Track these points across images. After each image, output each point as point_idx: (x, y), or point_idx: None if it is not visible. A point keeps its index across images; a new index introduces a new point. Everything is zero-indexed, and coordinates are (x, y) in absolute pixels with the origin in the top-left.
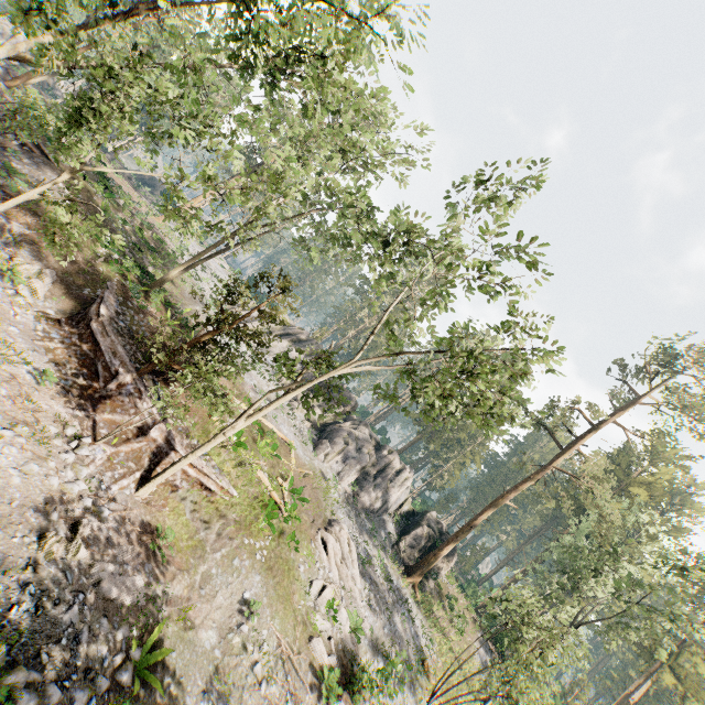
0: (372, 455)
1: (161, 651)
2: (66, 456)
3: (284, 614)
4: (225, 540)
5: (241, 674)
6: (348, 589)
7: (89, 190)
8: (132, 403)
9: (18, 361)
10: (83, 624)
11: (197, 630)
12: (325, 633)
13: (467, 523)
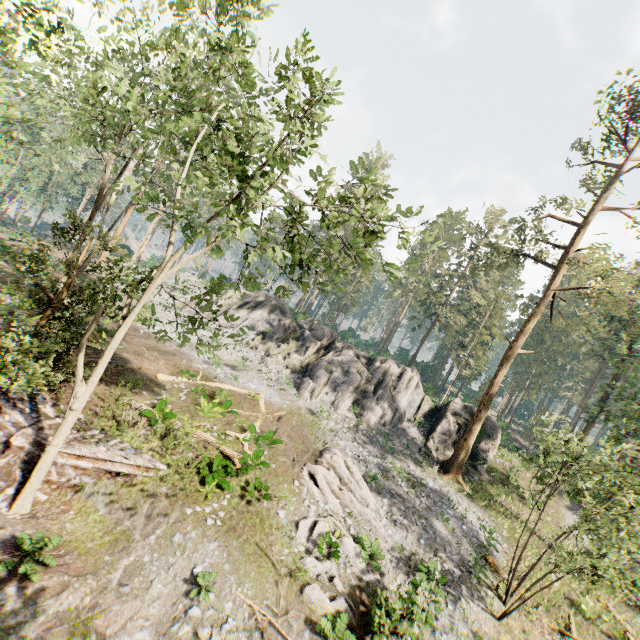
0: (363, 372)
1: None
2: None
3: (259, 573)
4: (157, 519)
5: None
6: (357, 514)
7: None
8: None
9: None
10: None
11: (112, 639)
12: (324, 576)
13: (485, 393)
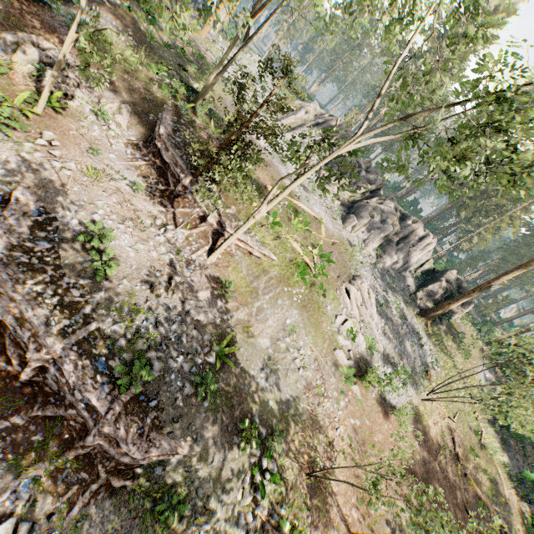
0: (396, 225)
1: (231, 348)
2: (158, 238)
3: (315, 334)
4: (270, 288)
5: (286, 363)
6: (366, 322)
7: (136, 21)
8: (194, 199)
9: (118, 178)
10: (182, 332)
11: (256, 338)
12: (345, 348)
13: (487, 282)
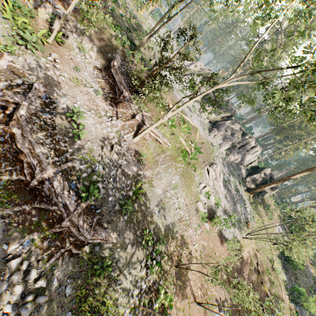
0: (239, 138)
1: (141, 190)
2: (108, 123)
3: (187, 191)
4: (165, 161)
5: (170, 205)
6: (216, 190)
7: None
8: (129, 105)
9: (89, 86)
10: (116, 176)
11: (155, 188)
12: (203, 201)
13: (288, 176)
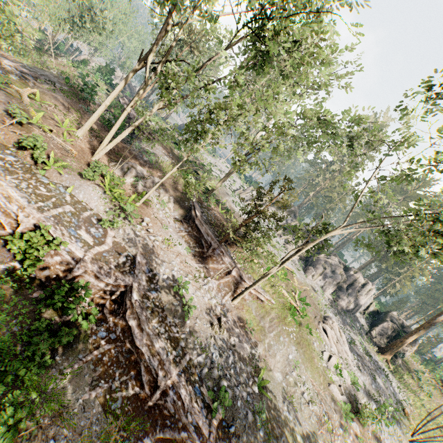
0: (343, 275)
1: (264, 380)
2: (205, 287)
3: (311, 369)
4: (273, 327)
5: (298, 397)
6: (344, 359)
7: (172, 149)
8: (220, 258)
9: (177, 245)
10: (235, 363)
11: (273, 372)
12: (336, 383)
13: (426, 321)
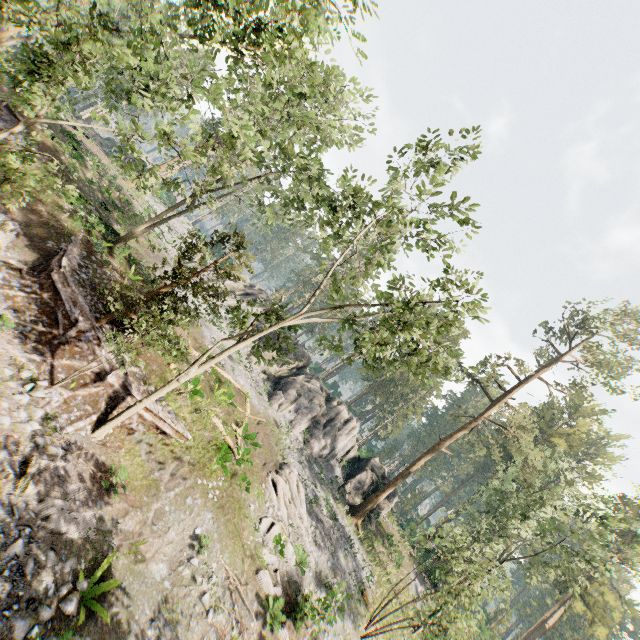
0: (323, 406)
1: (109, 582)
2: (21, 397)
3: (234, 548)
4: (179, 480)
5: (190, 604)
6: (295, 527)
7: (58, 149)
8: (91, 350)
9: None
10: (28, 556)
11: (148, 563)
12: (272, 566)
13: (407, 468)
